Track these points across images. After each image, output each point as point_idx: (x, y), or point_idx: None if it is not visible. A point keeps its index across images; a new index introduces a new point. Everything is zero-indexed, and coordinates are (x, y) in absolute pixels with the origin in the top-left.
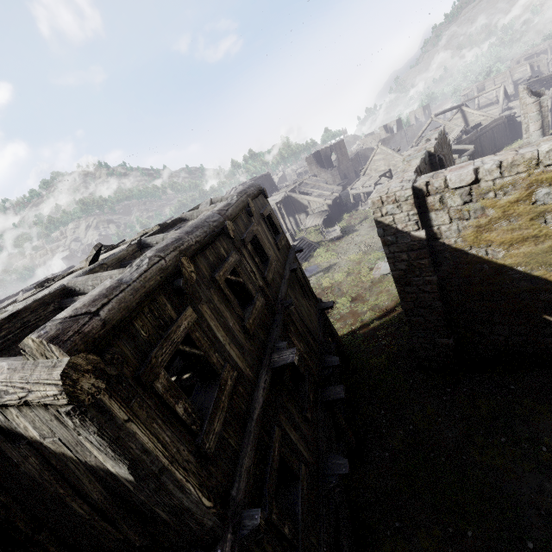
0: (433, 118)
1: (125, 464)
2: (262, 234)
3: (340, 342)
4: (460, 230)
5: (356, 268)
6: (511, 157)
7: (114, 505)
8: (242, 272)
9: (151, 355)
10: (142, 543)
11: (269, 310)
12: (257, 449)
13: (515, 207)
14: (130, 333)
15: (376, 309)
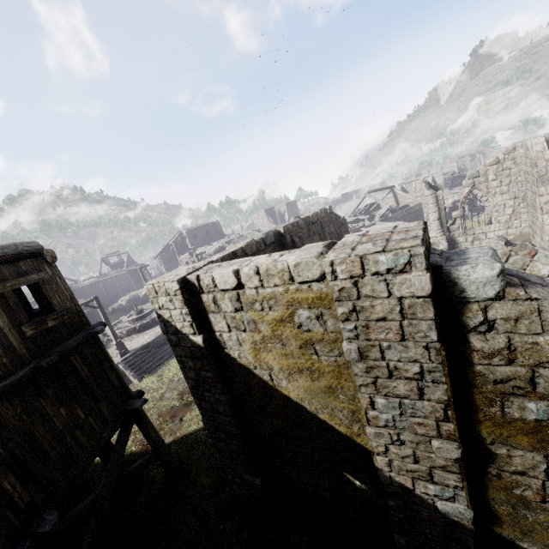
0: (366, 194)
1: None
2: None
3: (162, 451)
4: (240, 342)
5: None
6: (265, 263)
7: None
8: None
9: None
10: None
11: None
12: None
13: (282, 327)
14: None
15: None
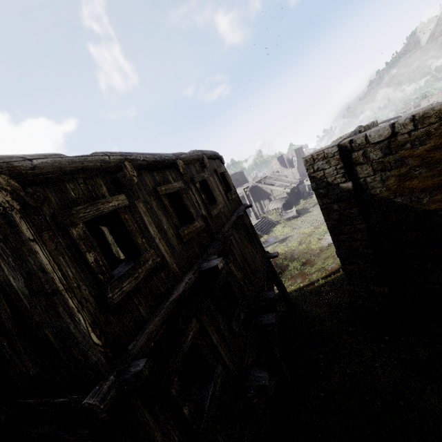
0: None
1: (22, 276)
2: (213, 183)
3: (285, 292)
4: (383, 180)
5: (307, 239)
6: (421, 111)
7: (14, 325)
8: (186, 198)
9: (73, 208)
10: (35, 371)
11: (209, 235)
12: (165, 323)
13: (431, 155)
14: (60, 188)
15: (322, 270)
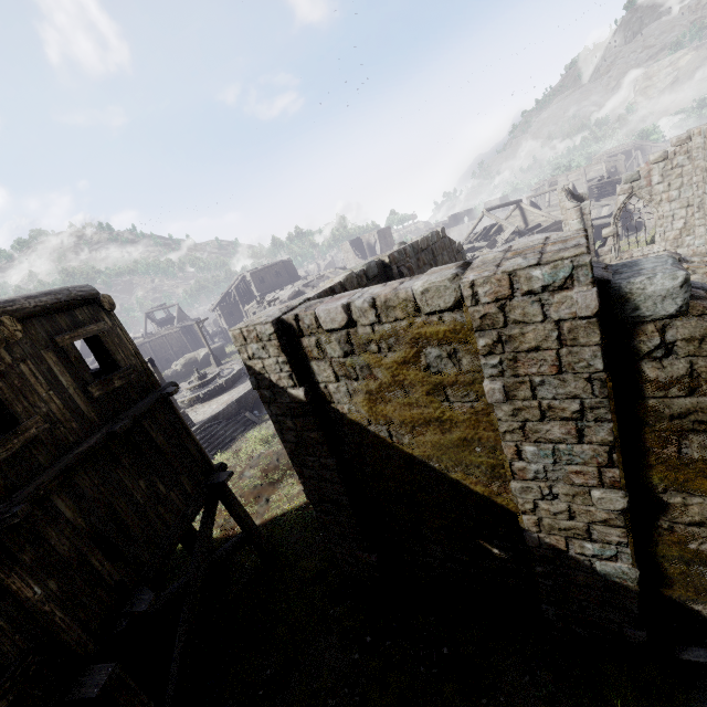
0: (484, 213)
1: None
2: (32, 376)
3: (253, 533)
4: (350, 394)
5: None
6: (383, 293)
7: None
8: None
9: None
10: None
11: None
12: None
13: (405, 371)
14: None
15: None
